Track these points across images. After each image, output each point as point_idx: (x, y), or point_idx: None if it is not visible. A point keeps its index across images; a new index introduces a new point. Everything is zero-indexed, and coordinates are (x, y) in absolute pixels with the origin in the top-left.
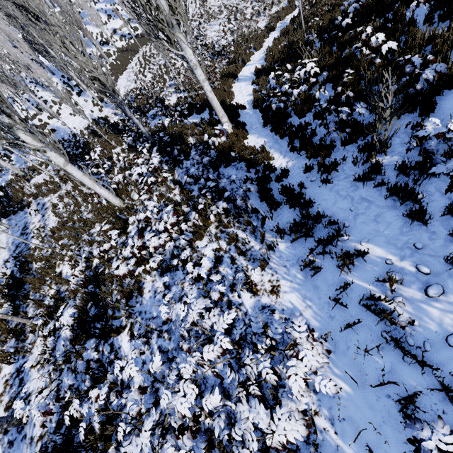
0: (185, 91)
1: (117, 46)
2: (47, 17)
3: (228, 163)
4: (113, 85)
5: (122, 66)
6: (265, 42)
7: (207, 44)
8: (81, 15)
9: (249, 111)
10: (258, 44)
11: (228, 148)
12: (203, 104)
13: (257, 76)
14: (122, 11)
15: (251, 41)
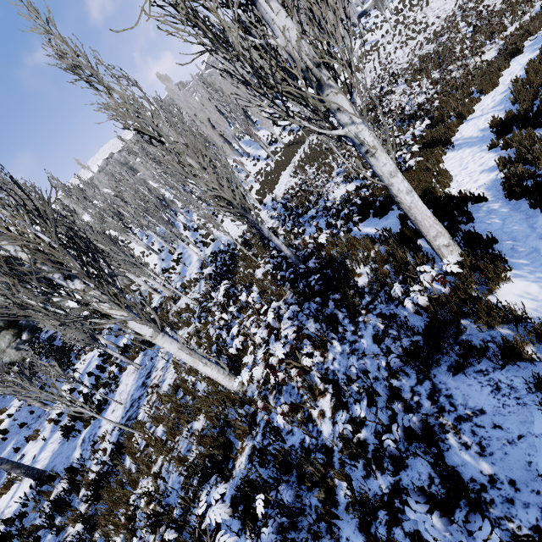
0: (357, 178)
1: (285, 142)
2: (163, 135)
3: (462, 364)
4: (244, 201)
5: (285, 161)
6: (501, 76)
7: (392, 109)
8: (257, 123)
9: (496, 206)
10: (488, 83)
11: (455, 312)
12: (387, 200)
13: (501, 132)
14: (292, 107)
15: (471, 84)
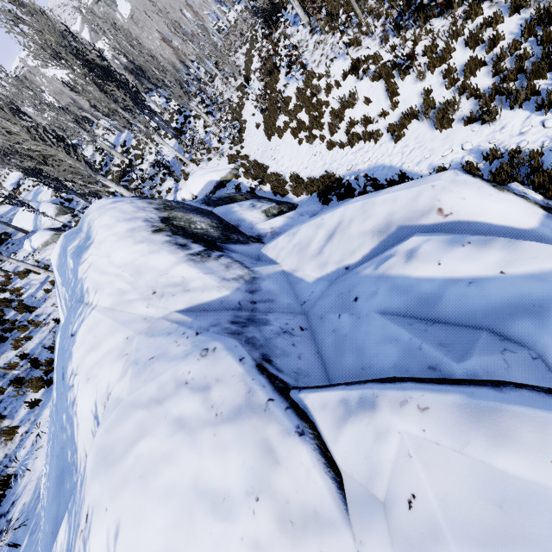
0: None
1: None
2: None
3: None
4: None
5: None
6: None
7: None
8: None
9: None
10: None
11: None
12: None
13: None
14: None
15: None
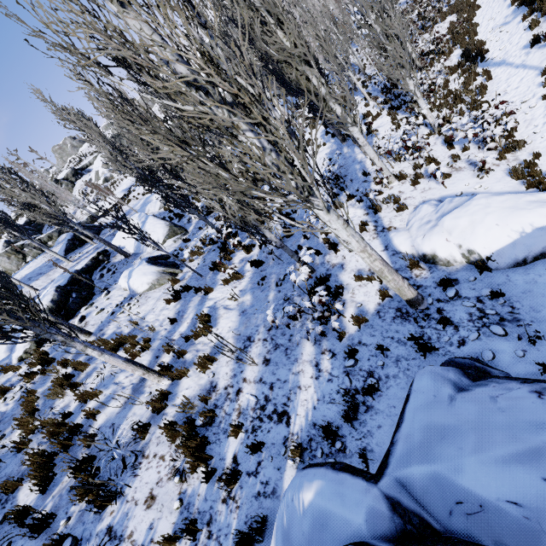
0: None
1: None
2: None
3: None
4: None
5: None
6: None
7: None
8: None
9: None
10: None
11: None
12: None
13: None
14: None
15: None
